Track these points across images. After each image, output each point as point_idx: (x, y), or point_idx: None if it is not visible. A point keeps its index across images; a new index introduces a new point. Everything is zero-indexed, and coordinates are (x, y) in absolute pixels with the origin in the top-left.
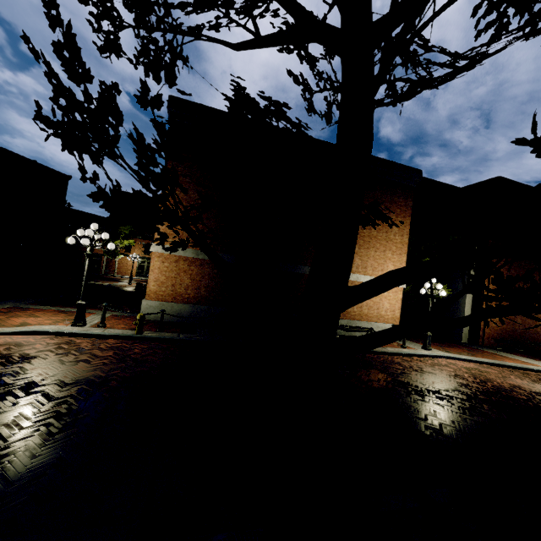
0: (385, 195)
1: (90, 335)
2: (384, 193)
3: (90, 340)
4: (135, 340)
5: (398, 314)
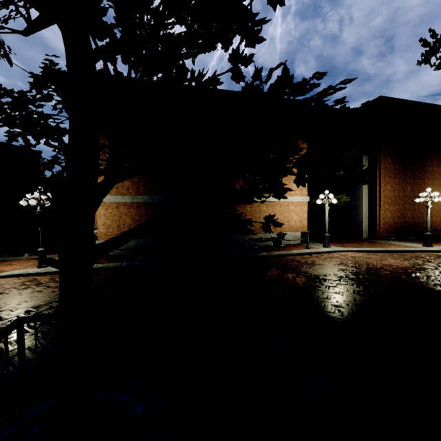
0: None
1: (50, 272)
2: None
3: (50, 276)
4: None
5: (305, 223)
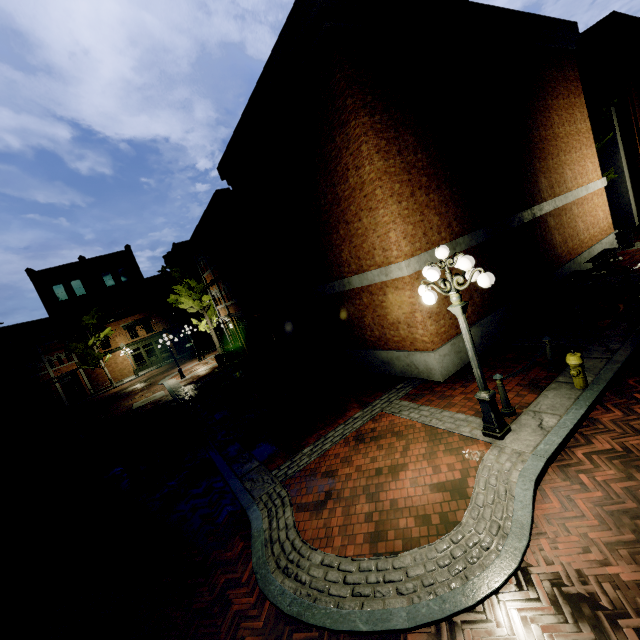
0: (558, 72)
1: (573, 429)
2: (557, 70)
3: (595, 434)
4: (604, 395)
5: (610, 220)
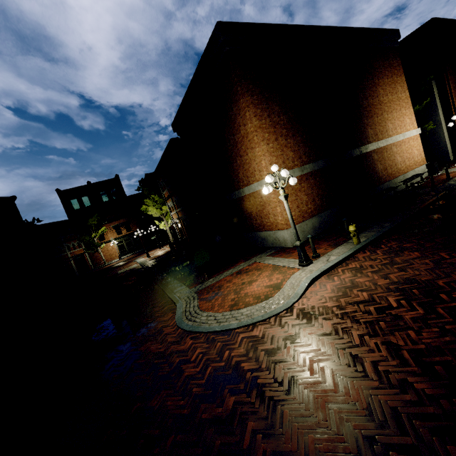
0: (384, 62)
1: (342, 260)
2: (383, 61)
3: (352, 262)
4: (367, 247)
5: (423, 156)
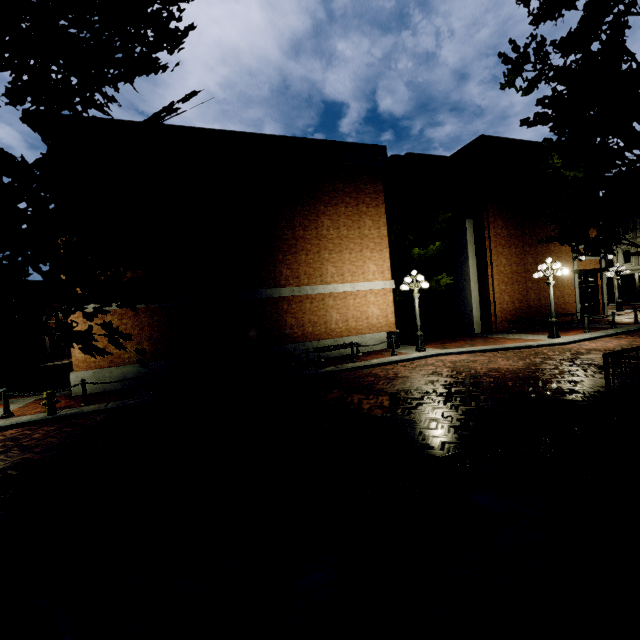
0: (347, 185)
1: None
2: (346, 183)
3: None
4: (46, 423)
5: (393, 319)
